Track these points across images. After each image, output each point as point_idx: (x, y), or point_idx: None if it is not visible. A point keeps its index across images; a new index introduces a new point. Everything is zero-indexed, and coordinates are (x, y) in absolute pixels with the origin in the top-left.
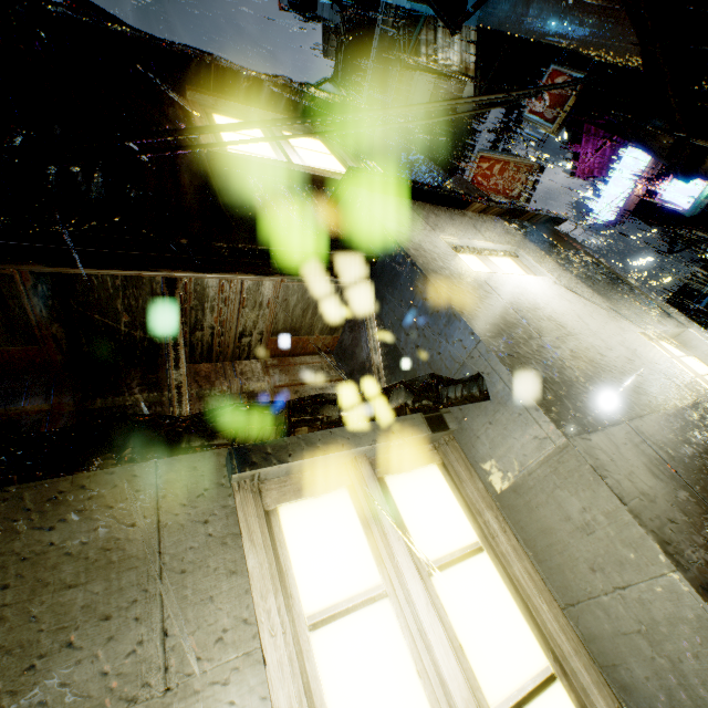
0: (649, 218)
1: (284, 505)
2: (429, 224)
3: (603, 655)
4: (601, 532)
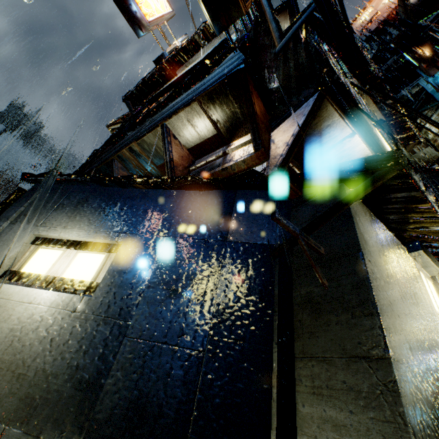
0: None
1: (420, 272)
2: None
3: None
4: None
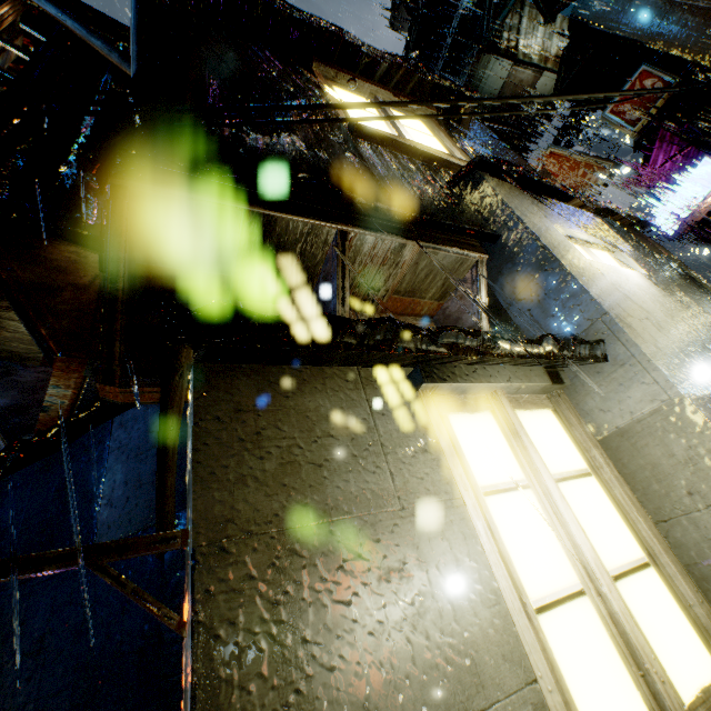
0: (707, 236)
1: (451, 414)
2: (542, 212)
3: (686, 557)
4: (702, 464)
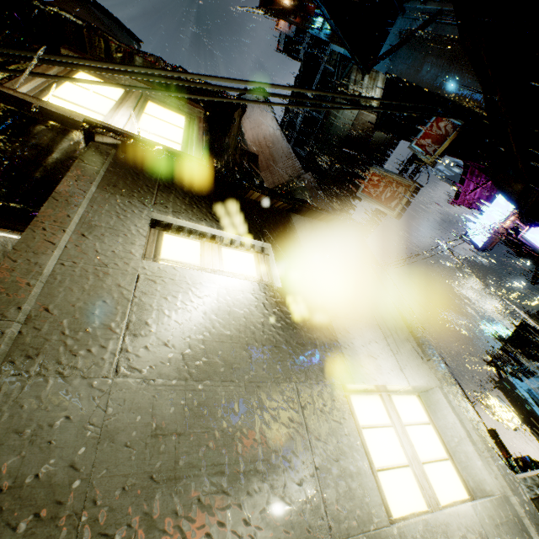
0: (520, 251)
1: None
2: (161, 196)
3: None
4: None
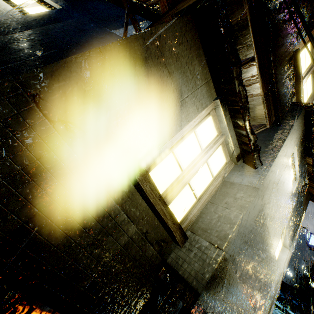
0: None
1: (211, 117)
2: (299, 141)
3: (204, 211)
4: (238, 201)
